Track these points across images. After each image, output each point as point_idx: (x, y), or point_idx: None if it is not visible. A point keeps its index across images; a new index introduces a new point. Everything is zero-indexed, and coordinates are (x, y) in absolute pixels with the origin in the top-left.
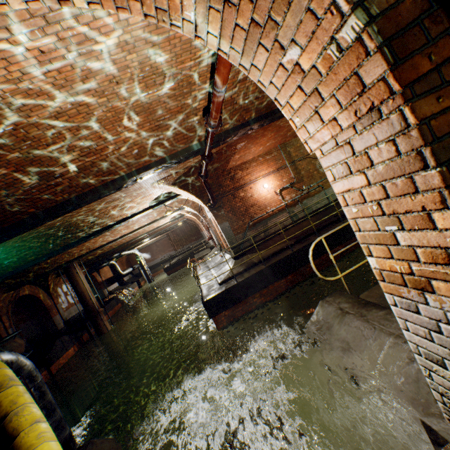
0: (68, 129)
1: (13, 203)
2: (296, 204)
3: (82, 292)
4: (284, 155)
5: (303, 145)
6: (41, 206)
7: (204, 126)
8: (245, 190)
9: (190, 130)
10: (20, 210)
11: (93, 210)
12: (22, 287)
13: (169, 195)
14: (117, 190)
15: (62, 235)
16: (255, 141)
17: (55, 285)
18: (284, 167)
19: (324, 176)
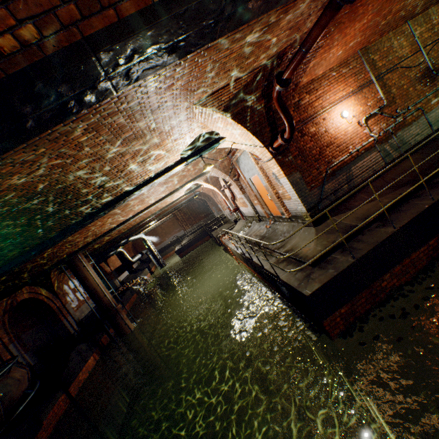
0: None
1: None
2: (387, 138)
3: (93, 288)
4: (366, 66)
5: (391, 48)
6: None
7: None
8: (316, 123)
9: None
10: None
11: (100, 159)
12: (19, 292)
13: (208, 138)
14: (168, 54)
15: (54, 211)
16: (345, 29)
17: (59, 283)
18: (368, 84)
19: (423, 93)
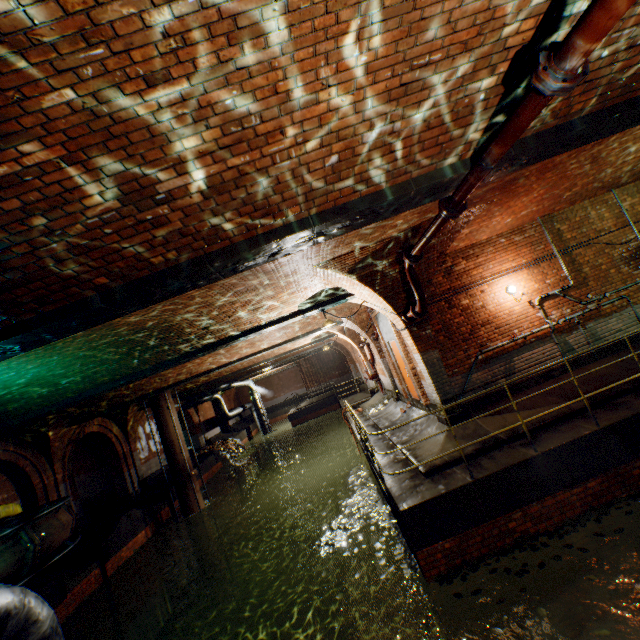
0: (206, 27)
1: (62, 256)
2: (572, 328)
3: (171, 439)
4: (548, 236)
5: (586, 219)
6: (121, 273)
7: (487, 116)
8: (471, 294)
9: (458, 120)
10: (76, 277)
11: (209, 305)
12: (90, 421)
13: (333, 292)
14: (269, 257)
15: (155, 345)
16: (507, 203)
17: (135, 422)
18: (548, 258)
19: (631, 278)
